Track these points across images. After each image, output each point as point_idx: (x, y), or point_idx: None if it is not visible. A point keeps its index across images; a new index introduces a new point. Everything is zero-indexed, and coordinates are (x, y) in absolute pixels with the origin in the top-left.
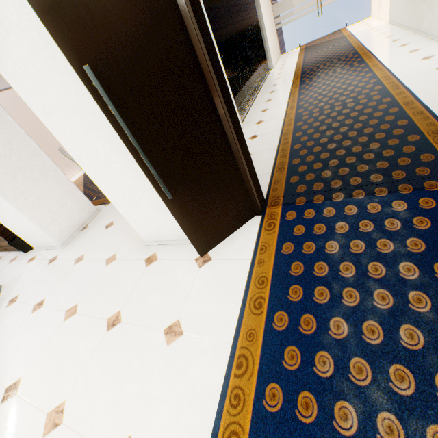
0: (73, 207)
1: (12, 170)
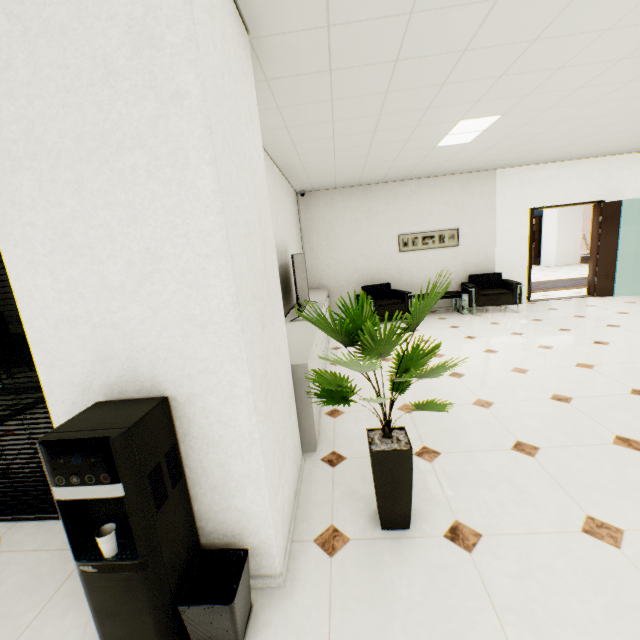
0: (571, 256)
1: (566, 232)
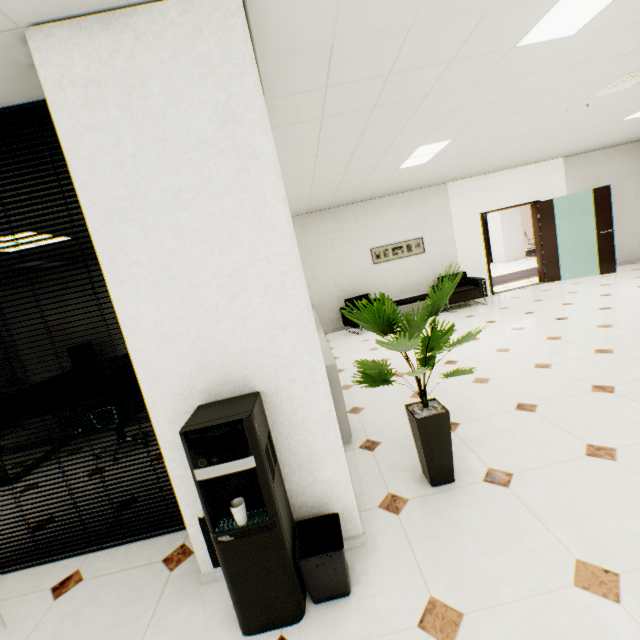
0: (517, 251)
1: (510, 231)
